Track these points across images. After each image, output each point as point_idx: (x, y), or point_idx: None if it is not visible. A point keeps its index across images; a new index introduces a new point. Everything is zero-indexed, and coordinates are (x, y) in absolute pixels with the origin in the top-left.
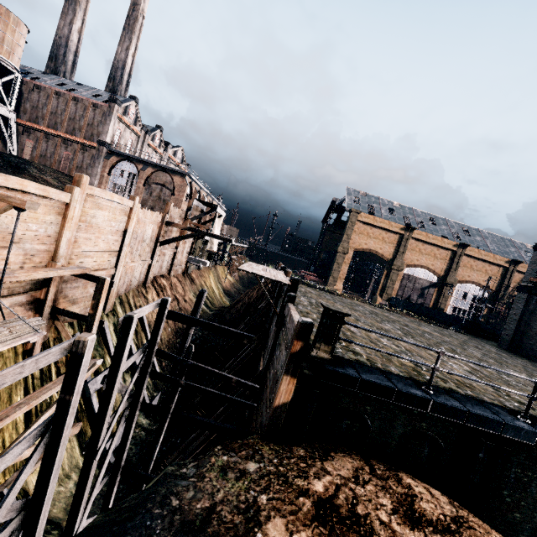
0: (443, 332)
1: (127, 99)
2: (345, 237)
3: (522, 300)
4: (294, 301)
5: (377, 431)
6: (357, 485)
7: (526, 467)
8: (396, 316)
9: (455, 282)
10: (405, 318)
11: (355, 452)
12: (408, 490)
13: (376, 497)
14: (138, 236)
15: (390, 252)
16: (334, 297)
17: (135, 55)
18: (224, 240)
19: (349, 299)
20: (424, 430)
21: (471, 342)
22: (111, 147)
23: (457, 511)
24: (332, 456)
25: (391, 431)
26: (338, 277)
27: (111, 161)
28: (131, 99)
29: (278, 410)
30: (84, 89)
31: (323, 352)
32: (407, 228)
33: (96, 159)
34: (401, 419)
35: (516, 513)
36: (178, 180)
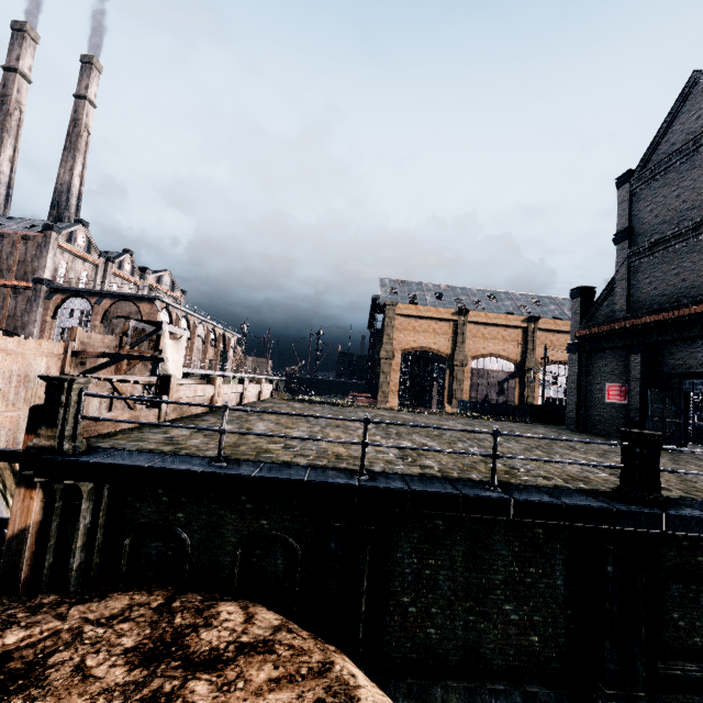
0: (479, 423)
1: (71, 224)
2: (386, 338)
3: (575, 363)
4: (159, 405)
5: (201, 548)
6: (100, 626)
7: (424, 553)
8: (418, 416)
9: (536, 366)
10: (435, 417)
11: (172, 588)
12: (203, 620)
13: (118, 636)
14: (13, 374)
15: (448, 346)
16: (332, 408)
17: (84, 175)
18: (153, 360)
19: (361, 409)
20: (267, 530)
21: (514, 428)
22: (54, 284)
23: (273, 634)
24: (109, 596)
25: (220, 543)
26: (390, 390)
27: (55, 301)
28: (77, 223)
29: (15, 543)
30: (15, 222)
31: (46, 439)
32: (459, 312)
33: (33, 301)
34: (231, 522)
35: (429, 629)
36: (146, 308)
